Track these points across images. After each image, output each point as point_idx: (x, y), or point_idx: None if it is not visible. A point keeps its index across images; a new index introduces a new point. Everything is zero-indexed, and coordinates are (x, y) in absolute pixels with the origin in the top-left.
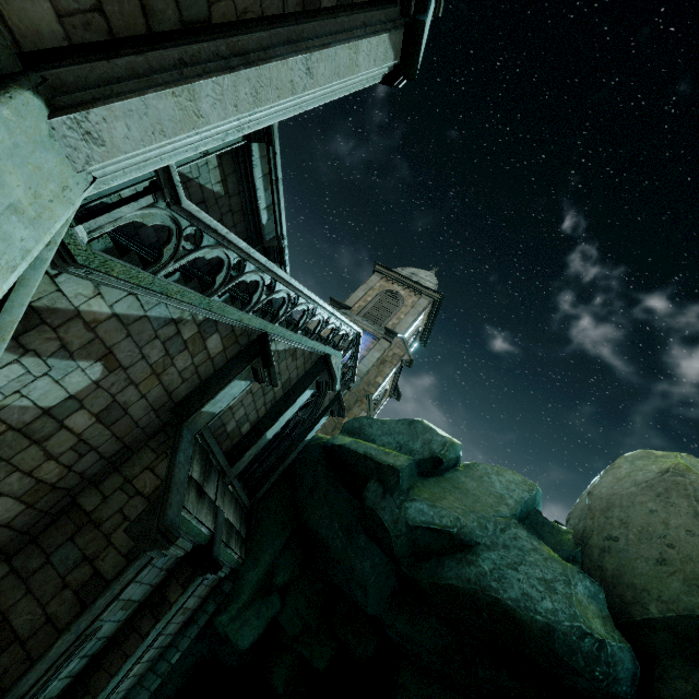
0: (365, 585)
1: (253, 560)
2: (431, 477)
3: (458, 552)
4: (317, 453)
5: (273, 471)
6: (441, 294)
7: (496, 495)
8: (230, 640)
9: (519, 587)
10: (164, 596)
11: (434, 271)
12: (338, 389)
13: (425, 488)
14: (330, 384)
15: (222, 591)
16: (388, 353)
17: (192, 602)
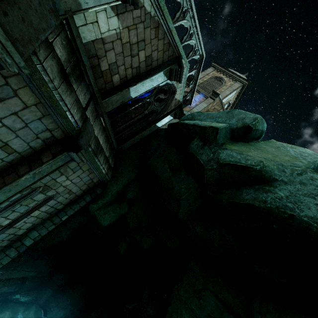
0: (179, 199)
1: (115, 180)
2: (239, 142)
3: (256, 184)
4: (162, 133)
5: (134, 135)
6: (249, 81)
7: (291, 156)
8: (97, 219)
9: (317, 209)
10: (39, 158)
11: (244, 75)
12: (181, 101)
13: (234, 146)
14: (178, 74)
15: (95, 192)
16: (211, 107)
17: (75, 189)
